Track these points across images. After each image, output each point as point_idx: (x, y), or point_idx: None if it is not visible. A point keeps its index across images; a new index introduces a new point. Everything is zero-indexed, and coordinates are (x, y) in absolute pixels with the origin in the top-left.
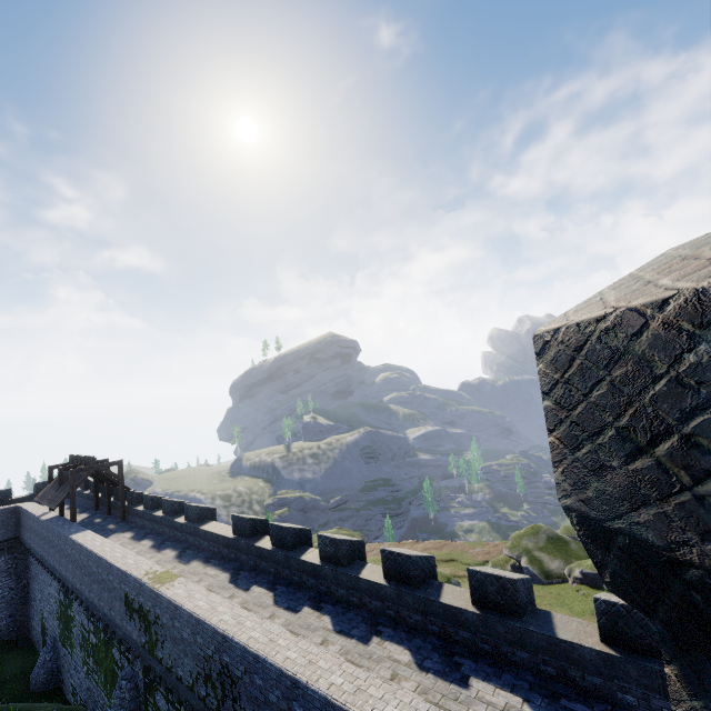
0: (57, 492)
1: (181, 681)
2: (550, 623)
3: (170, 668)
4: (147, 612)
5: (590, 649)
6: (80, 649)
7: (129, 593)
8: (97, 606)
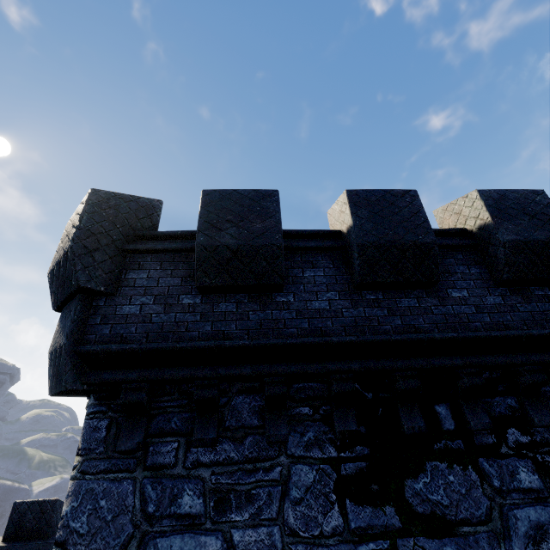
0: None
1: None
2: None
3: None
4: None
5: None
6: None
7: None
8: None
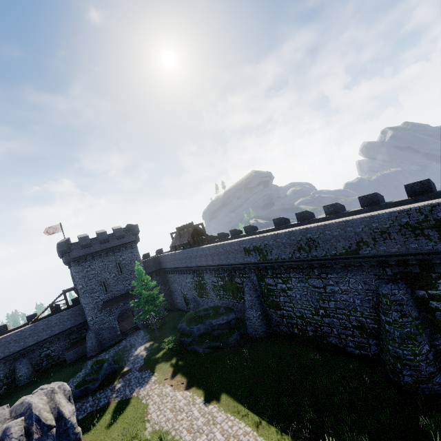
0: (181, 239)
1: (285, 259)
2: None
3: (277, 258)
4: (259, 247)
5: None
6: (213, 292)
7: (246, 246)
8: (225, 263)
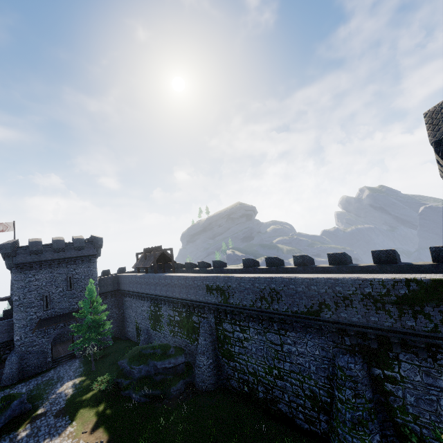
0: (145, 262)
1: (246, 306)
2: (410, 263)
3: (238, 303)
4: (222, 287)
5: (428, 264)
6: (168, 326)
7: (209, 284)
8: (185, 298)
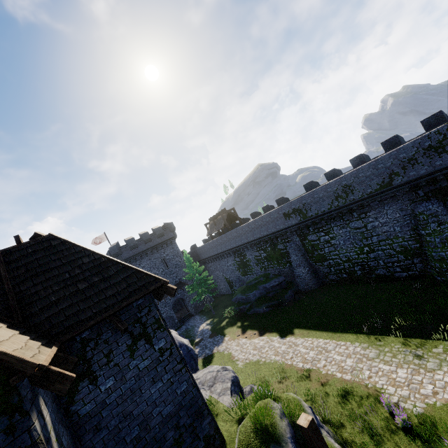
0: (217, 226)
1: (324, 211)
2: None
3: (317, 213)
4: (298, 208)
5: None
6: (257, 266)
7: (285, 211)
8: (266, 234)
